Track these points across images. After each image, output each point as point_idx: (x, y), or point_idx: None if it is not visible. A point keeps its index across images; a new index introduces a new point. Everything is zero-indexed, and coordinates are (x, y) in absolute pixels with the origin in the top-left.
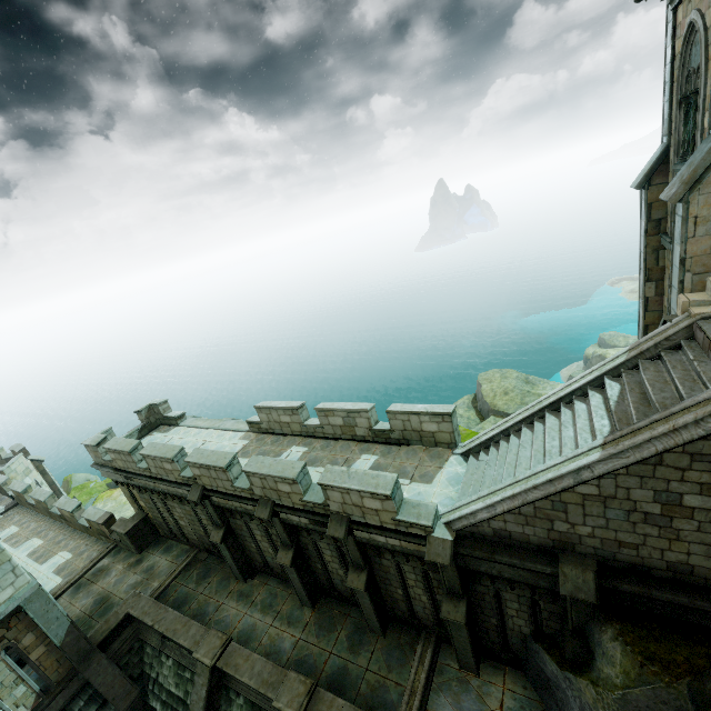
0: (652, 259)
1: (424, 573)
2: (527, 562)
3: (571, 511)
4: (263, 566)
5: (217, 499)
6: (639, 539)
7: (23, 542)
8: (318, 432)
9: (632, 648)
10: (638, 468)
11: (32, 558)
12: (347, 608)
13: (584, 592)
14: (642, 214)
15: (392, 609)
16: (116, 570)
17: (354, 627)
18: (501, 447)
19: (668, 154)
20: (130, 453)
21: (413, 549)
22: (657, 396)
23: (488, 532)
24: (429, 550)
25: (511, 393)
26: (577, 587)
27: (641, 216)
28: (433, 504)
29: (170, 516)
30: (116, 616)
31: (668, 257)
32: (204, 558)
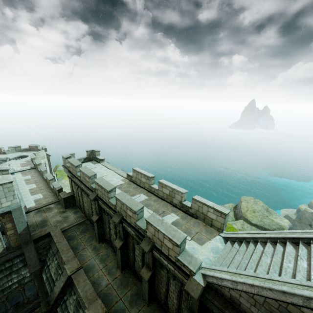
0: None
1: (180, 290)
2: None
3: None
4: (109, 240)
5: (100, 202)
6: None
7: (30, 183)
8: (155, 192)
9: None
10: None
11: (30, 191)
12: (136, 280)
13: None
14: None
15: (157, 294)
16: (54, 211)
17: (136, 292)
18: (250, 246)
19: None
20: (76, 167)
21: (180, 277)
22: None
23: (226, 294)
24: (188, 284)
25: (257, 213)
26: None
27: None
28: (200, 260)
29: (82, 199)
30: (45, 231)
31: None
32: (88, 223)
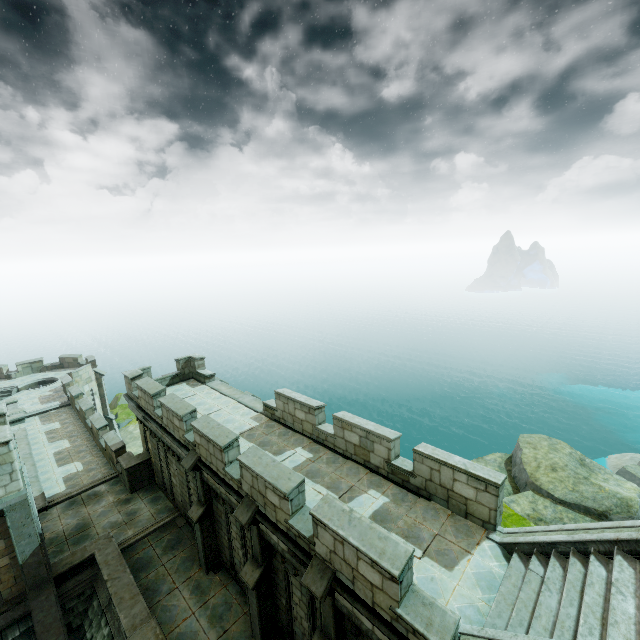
0: None
1: None
2: None
3: None
4: (229, 564)
5: (207, 475)
6: None
7: (57, 440)
8: (328, 441)
9: None
10: None
11: (56, 457)
12: None
13: None
14: None
15: None
16: (106, 500)
17: None
18: (571, 567)
19: None
20: (152, 397)
21: None
22: None
23: None
24: None
25: (561, 472)
26: None
27: None
28: (454, 616)
29: (167, 468)
30: (83, 551)
31: None
32: (181, 525)
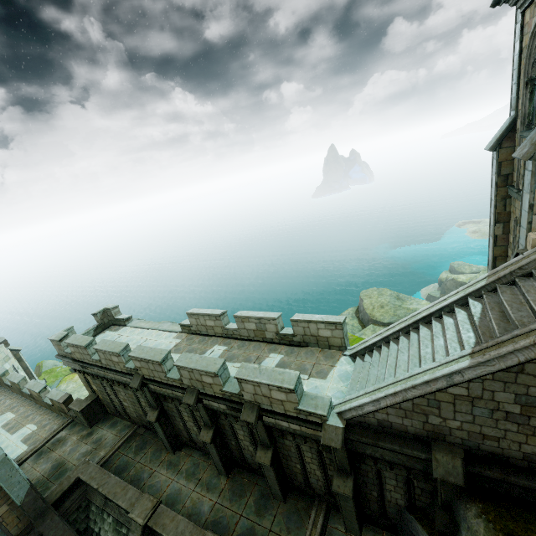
0: (501, 205)
1: (319, 453)
2: (405, 449)
3: (443, 408)
4: (189, 440)
5: (153, 386)
6: (500, 433)
7: None
8: (235, 334)
9: (494, 525)
10: (502, 374)
11: (5, 429)
12: (255, 477)
13: (454, 476)
14: (493, 171)
15: (292, 480)
16: (71, 441)
17: (261, 493)
18: (383, 351)
19: (515, 124)
20: (86, 348)
21: (311, 433)
22: (515, 314)
23: (373, 422)
24: (324, 435)
25: (386, 307)
26: (447, 471)
27: (492, 172)
28: (328, 397)
29: (116, 398)
30: (68, 479)
31: (513, 204)
32: (142, 432)
